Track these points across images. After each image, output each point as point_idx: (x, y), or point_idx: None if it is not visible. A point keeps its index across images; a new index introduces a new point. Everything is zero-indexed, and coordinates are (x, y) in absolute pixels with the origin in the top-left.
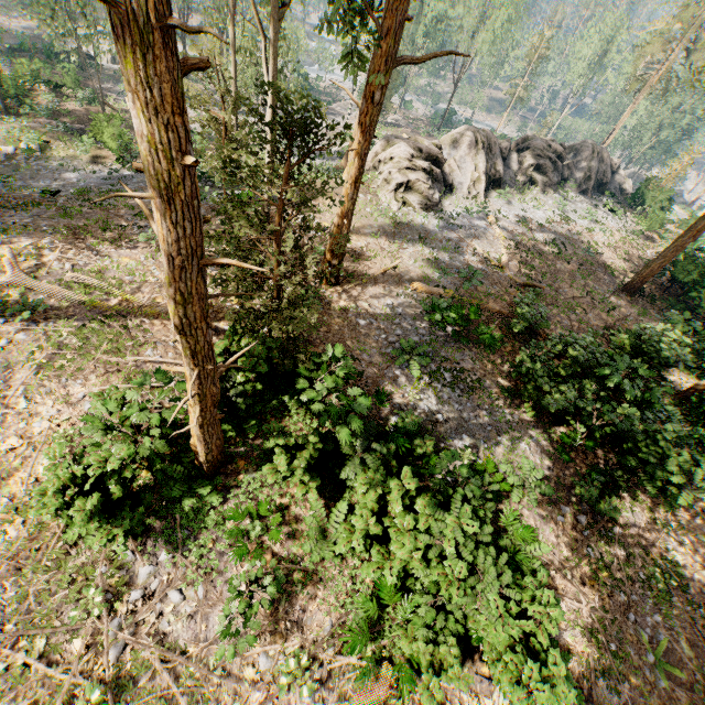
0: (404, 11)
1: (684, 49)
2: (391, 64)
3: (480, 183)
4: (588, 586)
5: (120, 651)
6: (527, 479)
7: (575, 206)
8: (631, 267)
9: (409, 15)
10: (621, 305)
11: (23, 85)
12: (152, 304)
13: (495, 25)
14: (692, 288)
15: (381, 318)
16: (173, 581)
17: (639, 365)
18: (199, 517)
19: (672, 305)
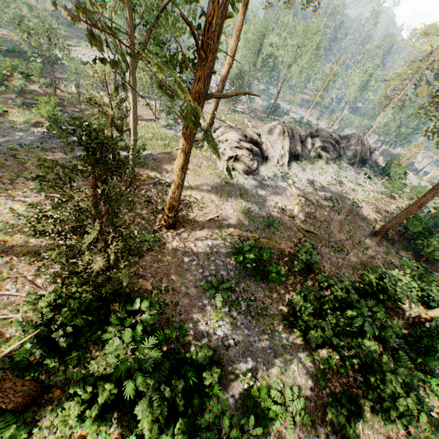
0: (209, 66)
1: (413, 84)
2: (202, 98)
3: (285, 157)
4: None
5: None
6: (291, 404)
7: (346, 173)
8: (380, 217)
9: (213, 69)
10: (372, 246)
11: (4, 73)
12: (25, 244)
13: (302, 62)
14: (418, 236)
15: (202, 256)
16: None
17: (379, 308)
18: None
19: (406, 247)
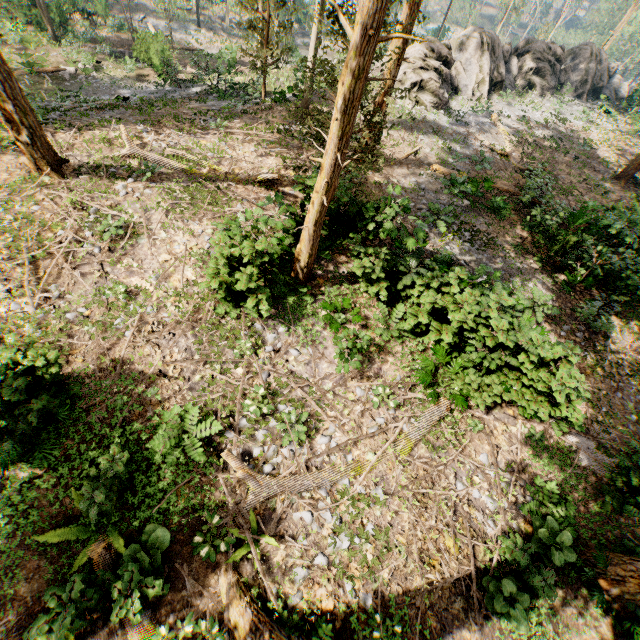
0: None
1: None
2: None
3: (484, 85)
4: (585, 375)
5: (267, 377)
6: (537, 302)
7: (571, 109)
8: (624, 160)
9: None
10: (614, 191)
11: (65, 14)
12: (233, 173)
13: None
14: None
15: (409, 192)
16: (291, 342)
17: (635, 217)
18: (300, 308)
19: None
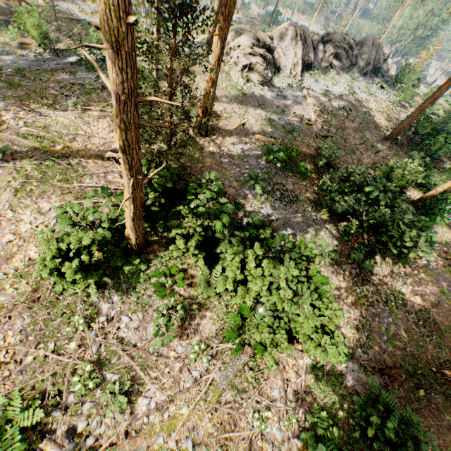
0: None
1: None
2: None
3: (298, 66)
4: (355, 305)
5: (98, 347)
6: (324, 251)
7: (359, 84)
8: (391, 125)
9: None
10: (383, 149)
11: None
12: (85, 149)
13: None
14: (426, 138)
15: (236, 158)
16: (123, 311)
17: (392, 183)
18: (134, 277)
19: (413, 149)
